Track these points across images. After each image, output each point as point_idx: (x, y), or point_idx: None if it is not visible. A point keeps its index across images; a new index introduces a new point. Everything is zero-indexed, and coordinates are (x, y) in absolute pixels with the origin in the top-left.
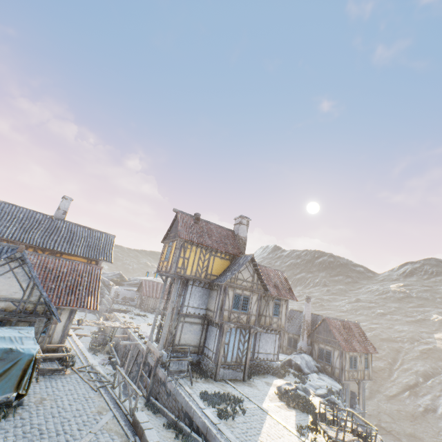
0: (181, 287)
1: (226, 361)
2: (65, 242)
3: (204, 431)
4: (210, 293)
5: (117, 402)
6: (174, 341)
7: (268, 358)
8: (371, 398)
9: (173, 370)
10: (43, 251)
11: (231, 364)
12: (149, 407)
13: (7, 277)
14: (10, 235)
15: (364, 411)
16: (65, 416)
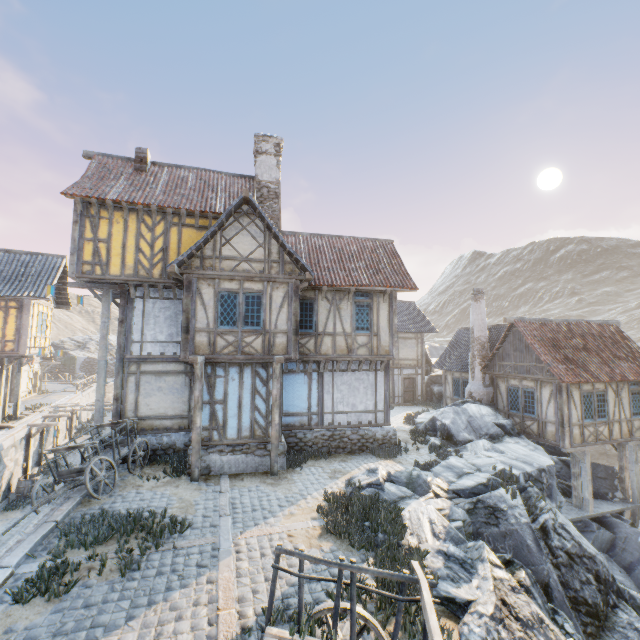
0: (121, 306)
1: (223, 438)
2: None
3: None
4: None
5: None
6: (122, 413)
7: (361, 422)
8: None
9: (65, 470)
10: None
11: (239, 444)
12: None
13: None
14: None
15: (637, 505)
16: None
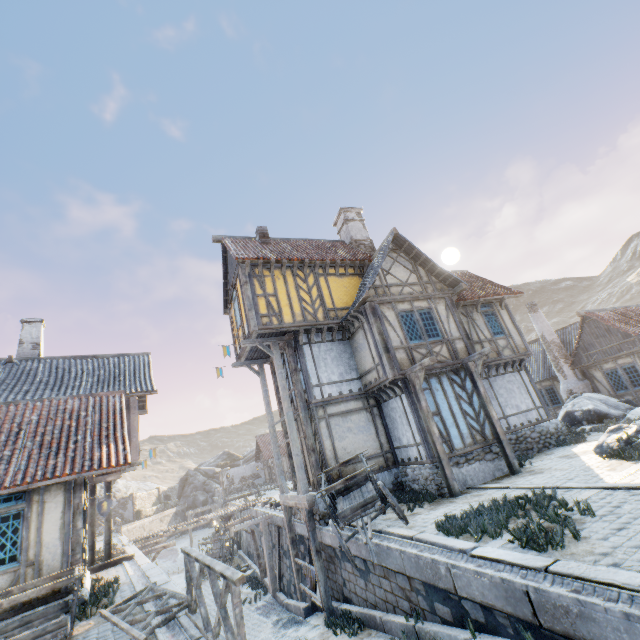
0: (290, 356)
1: (453, 449)
2: (47, 388)
3: (523, 612)
4: (352, 346)
5: None
6: (325, 462)
7: (530, 420)
8: None
9: (346, 509)
10: None
11: (467, 453)
12: (337, 626)
13: None
14: None
15: None
16: None
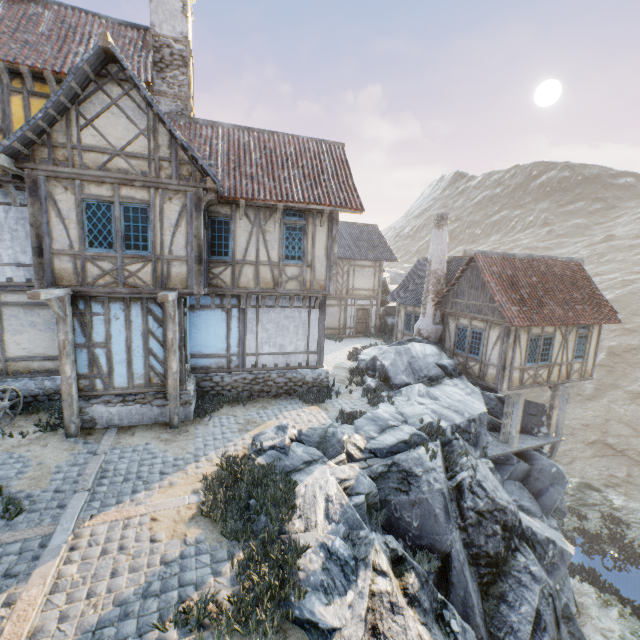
0: None
1: (110, 387)
2: None
3: None
4: None
5: None
6: None
7: (289, 364)
8: (596, 397)
9: None
10: None
11: (131, 393)
12: None
13: None
14: None
15: (557, 440)
16: None
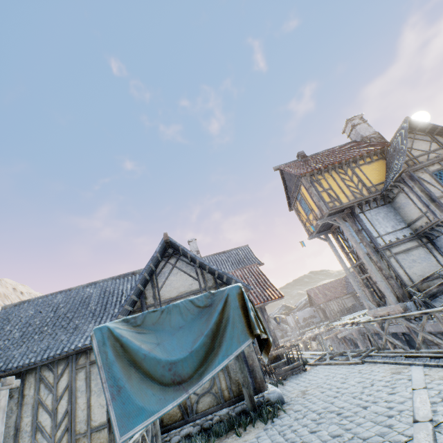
0: (351, 223)
1: None
2: None
3: None
4: (394, 207)
5: (407, 355)
6: (404, 283)
7: None
8: None
9: None
10: None
11: None
12: None
13: (175, 274)
14: None
15: None
16: (351, 391)
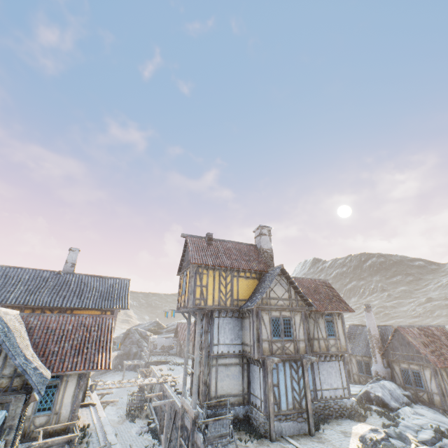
0: (206, 322)
1: (280, 410)
2: (74, 296)
3: None
4: (242, 323)
5: None
6: (209, 393)
7: (336, 396)
8: None
9: (211, 436)
10: (51, 310)
11: (288, 414)
12: None
13: None
14: (13, 300)
15: None
16: None
